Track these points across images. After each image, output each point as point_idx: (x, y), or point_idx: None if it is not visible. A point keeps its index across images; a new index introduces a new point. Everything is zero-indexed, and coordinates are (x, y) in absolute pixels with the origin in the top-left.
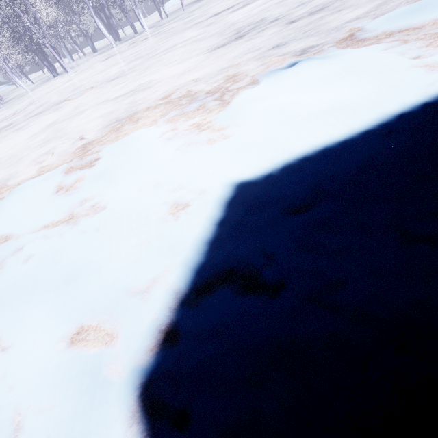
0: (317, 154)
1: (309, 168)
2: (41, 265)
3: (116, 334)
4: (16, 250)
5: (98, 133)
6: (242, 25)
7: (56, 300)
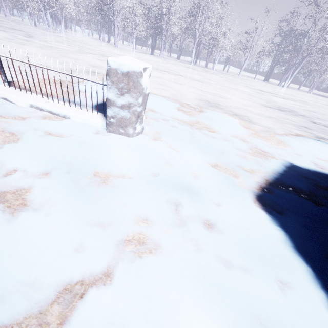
0: None
1: None
2: (185, 132)
3: (237, 176)
4: (163, 119)
5: (196, 100)
6: (280, 106)
7: (200, 149)
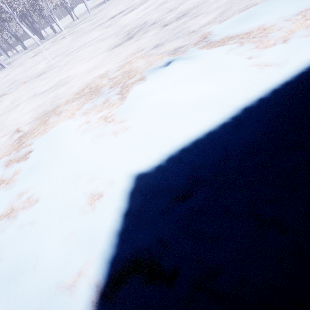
0: (191, 145)
1: (187, 159)
2: None
3: None
4: None
5: (31, 126)
6: (131, 27)
7: (0, 300)
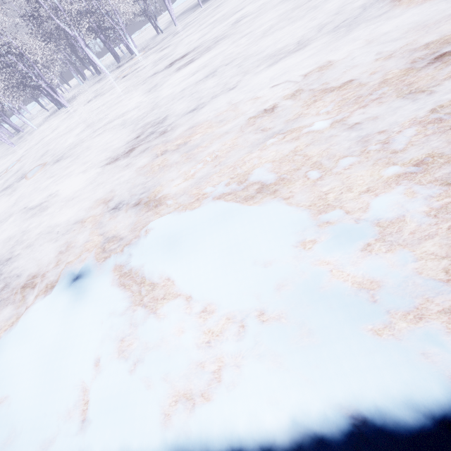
0: None
1: None
2: None
3: None
4: None
5: None
6: (155, 116)
7: None
